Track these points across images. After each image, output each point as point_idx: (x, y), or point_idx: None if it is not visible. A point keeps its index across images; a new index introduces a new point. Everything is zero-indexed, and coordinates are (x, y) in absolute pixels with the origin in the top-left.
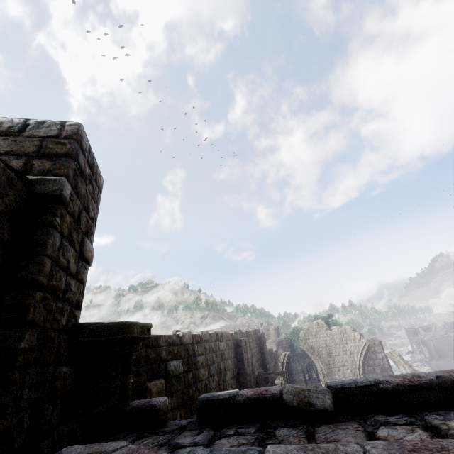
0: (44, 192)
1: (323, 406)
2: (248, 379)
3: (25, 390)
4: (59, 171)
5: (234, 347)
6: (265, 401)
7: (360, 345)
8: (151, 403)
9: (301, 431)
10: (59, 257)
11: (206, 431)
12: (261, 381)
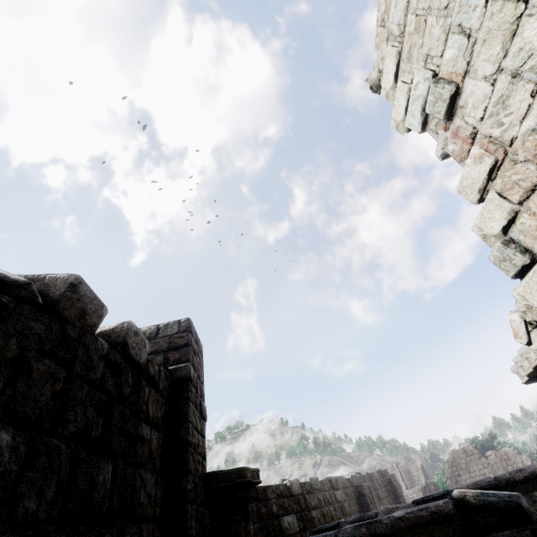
0: (180, 377)
1: None
2: None
3: (193, 521)
4: (184, 358)
5: (355, 496)
6: None
7: None
8: None
9: None
10: (193, 421)
11: None
12: None
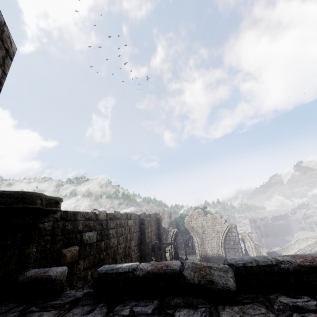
0: None
1: (225, 285)
2: (147, 246)
3: None
4: None
5: (139, 224)
6: (165, 277)
7: (224, 227)
8: (47, 273)
9: (205, 315)
10: None
11: (99, 308)
12: (156, 249)
